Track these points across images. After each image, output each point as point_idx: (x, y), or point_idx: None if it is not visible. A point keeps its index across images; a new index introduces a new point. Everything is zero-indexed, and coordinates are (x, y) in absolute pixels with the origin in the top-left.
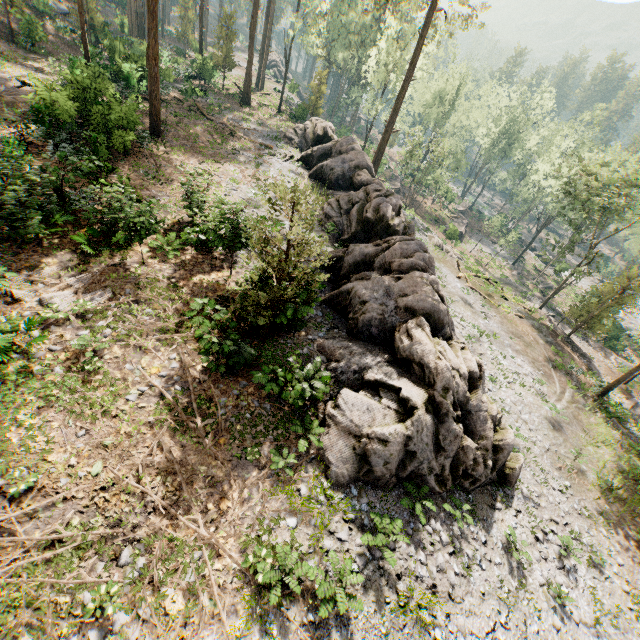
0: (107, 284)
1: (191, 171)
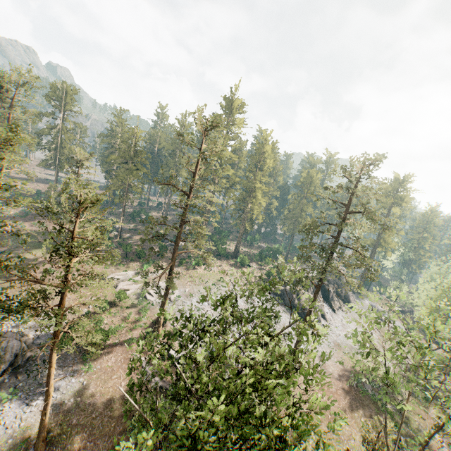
0: (260, 268)
1: None
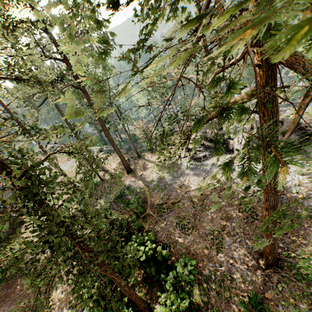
0: None
1: None
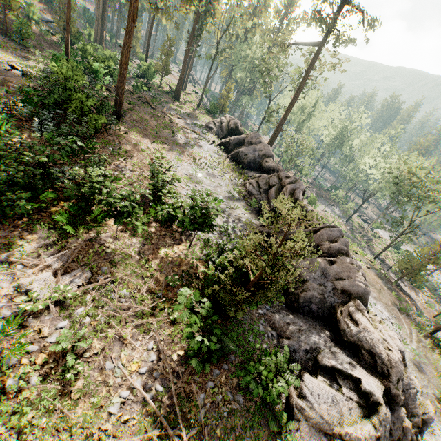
0: (85, 262)
1: (157, 156)
